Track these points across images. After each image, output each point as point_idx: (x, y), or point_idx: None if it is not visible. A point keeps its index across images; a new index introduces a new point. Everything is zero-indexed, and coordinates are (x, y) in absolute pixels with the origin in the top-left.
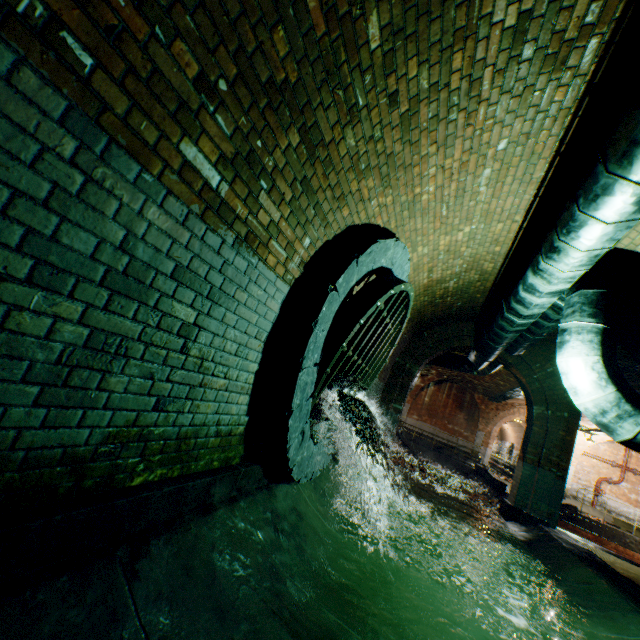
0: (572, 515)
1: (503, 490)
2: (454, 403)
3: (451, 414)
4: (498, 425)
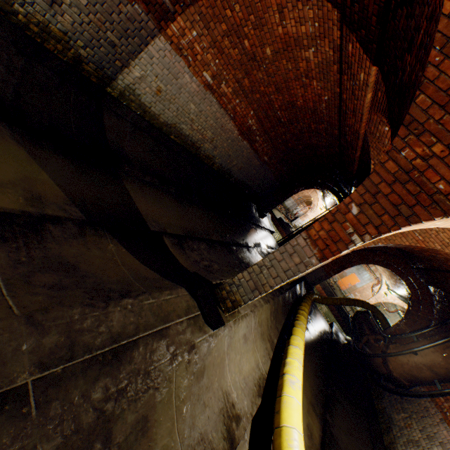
0: (286, 228)
1: None
2: None
3: None
4: None
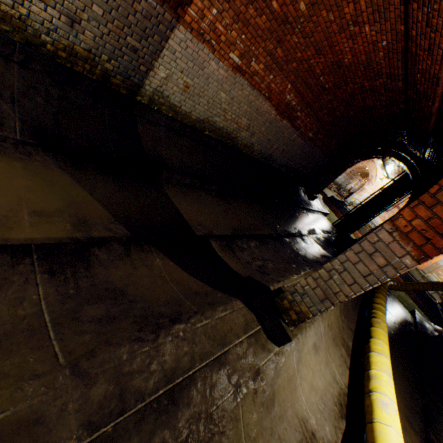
0: (341, 207)
1: None
2: None
3: None
4: None
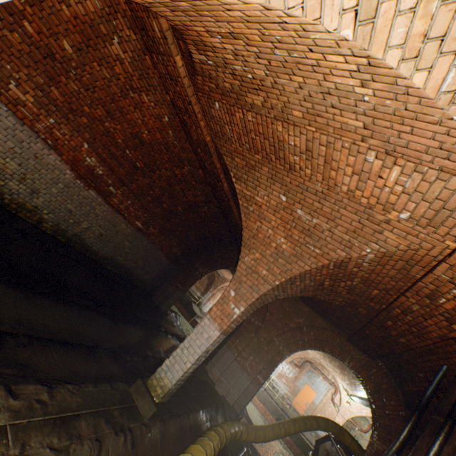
0: None
1: (193, 316)
2: (207, 274)
3: (202, 279)
4: (220, 292)
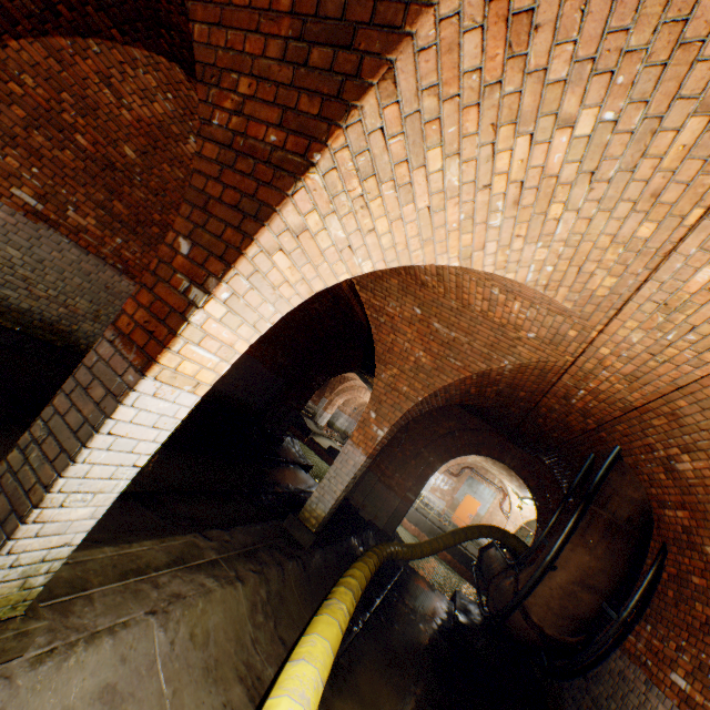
0: None
1: (309, 434)
2: None
3: None
4: (340, 397)
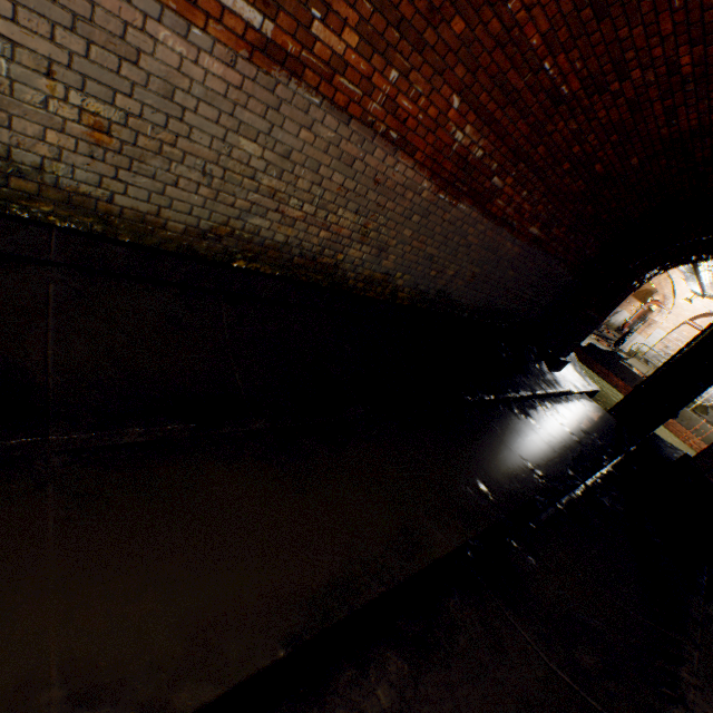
0: (612, 363)
1: None
2: None
3: None
4: None
